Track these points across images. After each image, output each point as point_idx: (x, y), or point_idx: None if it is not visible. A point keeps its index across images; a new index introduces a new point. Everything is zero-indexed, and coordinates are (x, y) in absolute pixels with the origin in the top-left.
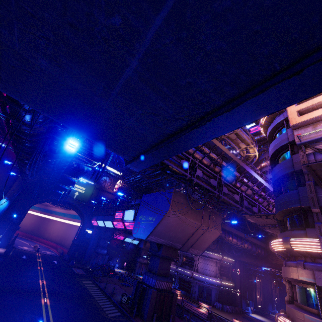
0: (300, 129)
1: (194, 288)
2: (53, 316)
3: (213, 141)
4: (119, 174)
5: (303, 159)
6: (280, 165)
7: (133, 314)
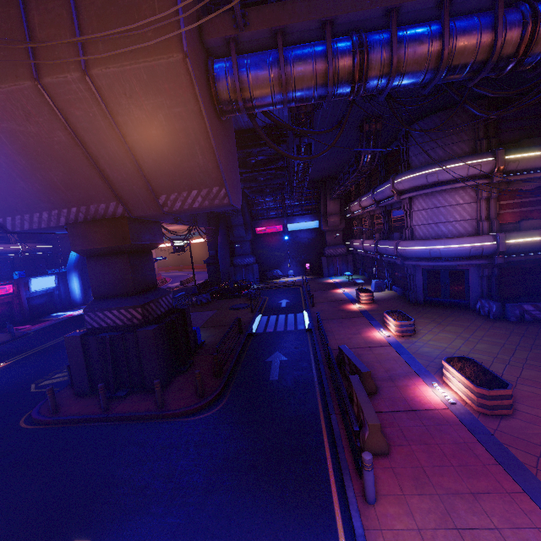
0: None
1: (412, 279)
2: None
3: None
4: None
5: None
6: None
7: None
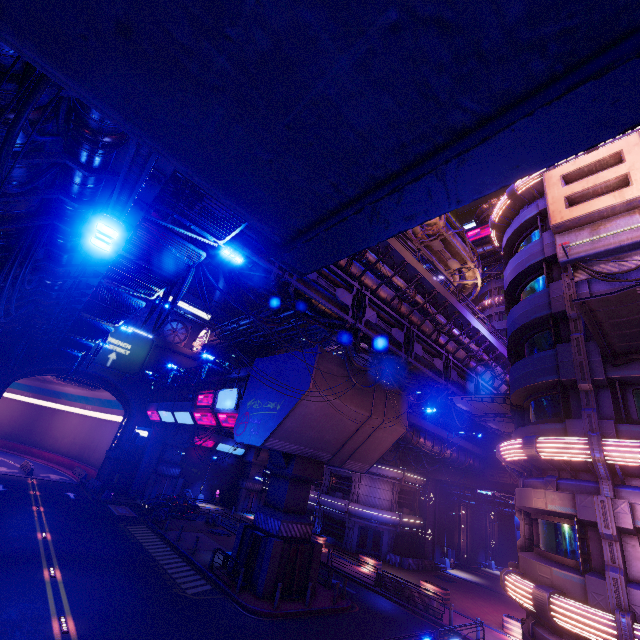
0: (568, 232)
1: (352, 532)
2: (71, 601)
3: (401, 252)
4: (205, 318)
5: (569, 292)
6: (525, 302)
7: (235, 585)
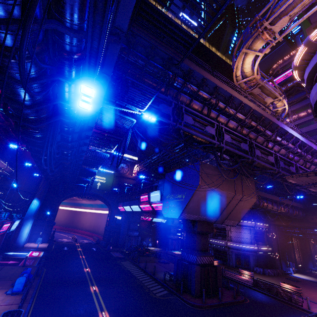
0: None
1: (231, 256)
2: (105, 303)
3: (239, 98)
4: (135, 159)
5: None
6: None
7: (179, 290)
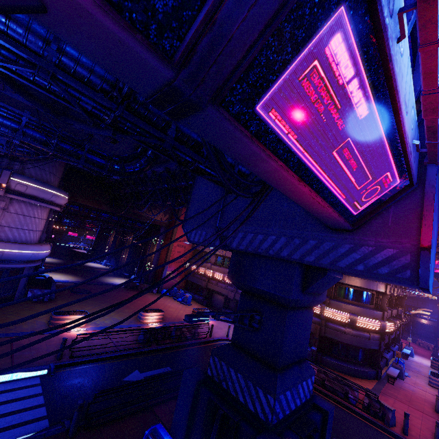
0: None
1: None
2: None
3: None
4: None
5: None
6: None
7: None
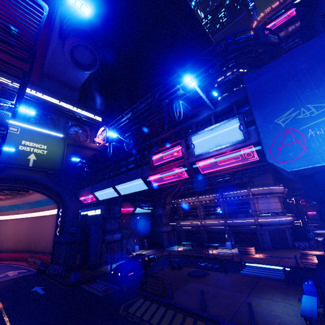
0: None
1: (264, 236)
2: None
3: None
4: (98, 120)
5: None
6: None
7: None
